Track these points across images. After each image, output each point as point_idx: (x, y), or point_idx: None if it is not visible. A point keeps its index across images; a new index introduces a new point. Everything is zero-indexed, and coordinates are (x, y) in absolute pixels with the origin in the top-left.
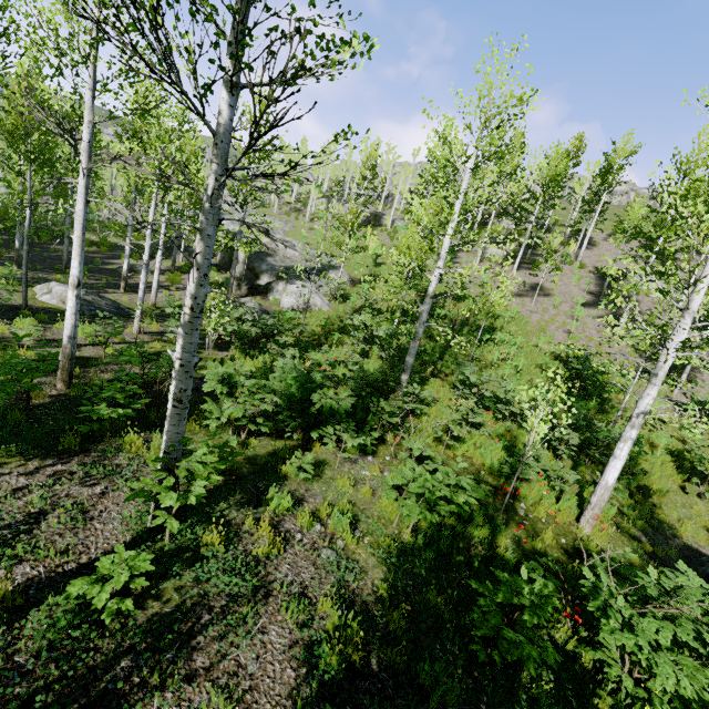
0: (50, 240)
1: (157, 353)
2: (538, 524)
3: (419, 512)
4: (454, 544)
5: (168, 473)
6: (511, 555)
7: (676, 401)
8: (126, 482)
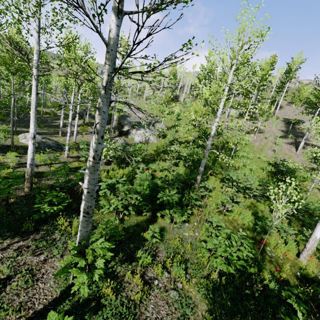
0: (28, 112)
1: (76, 168)
2: (279, 260)
3: (226, 268)
4: (244, 283)
5: (81, 254)
6: (273, 286)
7: None
8: (58, 250)
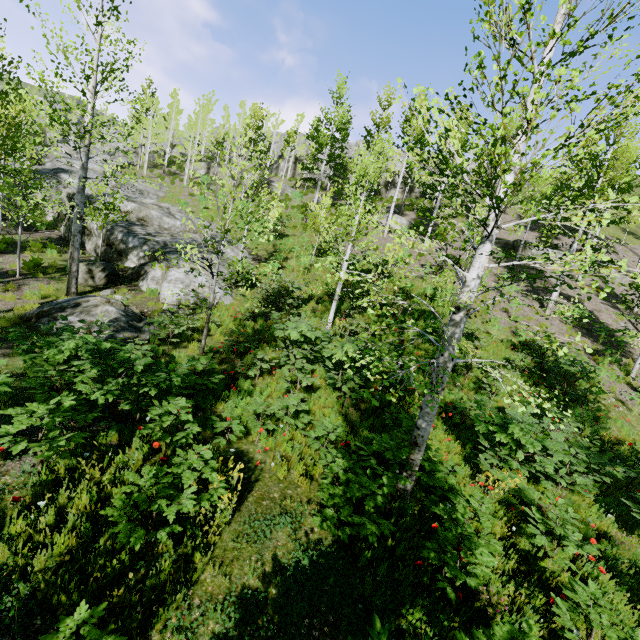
0: None
1: None
2: None
3: None
4: None
5: None
6: None
7: (636, 387)
8: None
